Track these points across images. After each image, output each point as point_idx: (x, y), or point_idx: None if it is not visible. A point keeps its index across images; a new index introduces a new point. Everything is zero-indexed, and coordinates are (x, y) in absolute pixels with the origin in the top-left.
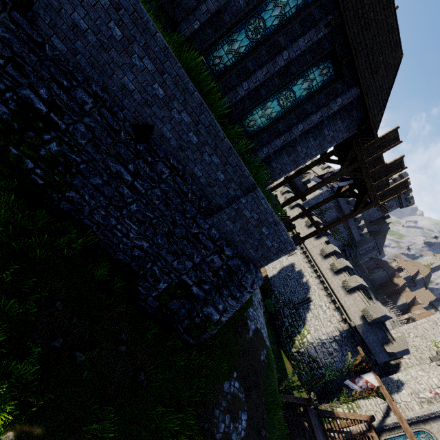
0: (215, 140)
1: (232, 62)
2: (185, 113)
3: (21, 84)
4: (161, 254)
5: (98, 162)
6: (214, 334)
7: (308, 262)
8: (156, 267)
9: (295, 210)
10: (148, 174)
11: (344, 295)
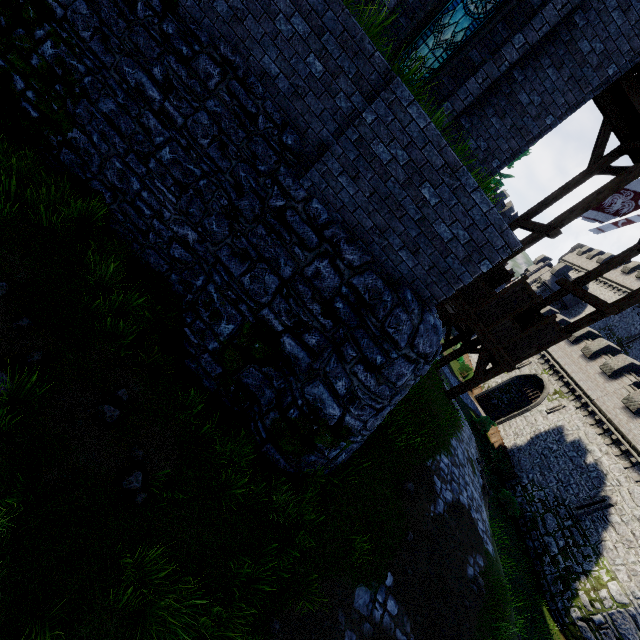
0: None
1: None
2: None
3: None
4: (220, 256)
5: (110, 71)
6: (339, 465)
7: (595, 425)
8: (212, 285)
9: None
10: (186, 86)
11: None
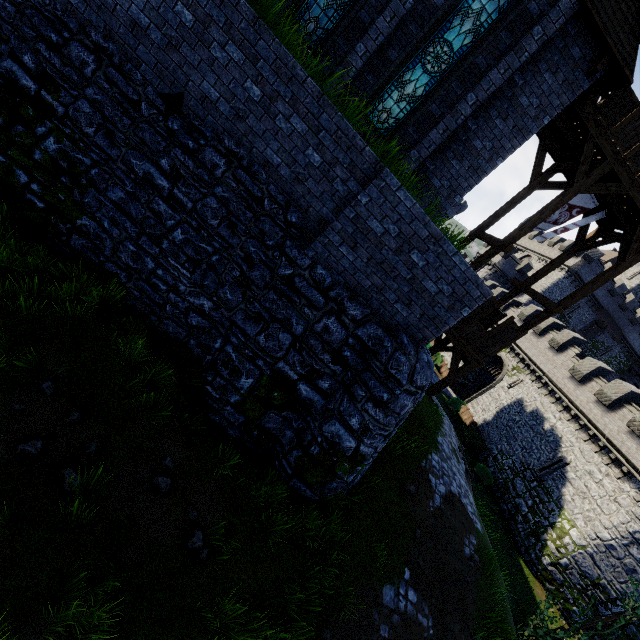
0: (291, 86)
1: (336, 22)
2: (232, 46)
3: (1, 54)
4: (236, 320)
5: (116, 163)
6: (355, 485)
7: (549, 395)
8: (230, 346)
9: (511, 312)
10: (193, 174)
11: (638, 449)
